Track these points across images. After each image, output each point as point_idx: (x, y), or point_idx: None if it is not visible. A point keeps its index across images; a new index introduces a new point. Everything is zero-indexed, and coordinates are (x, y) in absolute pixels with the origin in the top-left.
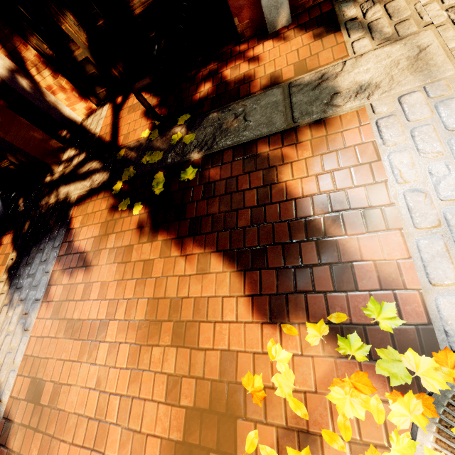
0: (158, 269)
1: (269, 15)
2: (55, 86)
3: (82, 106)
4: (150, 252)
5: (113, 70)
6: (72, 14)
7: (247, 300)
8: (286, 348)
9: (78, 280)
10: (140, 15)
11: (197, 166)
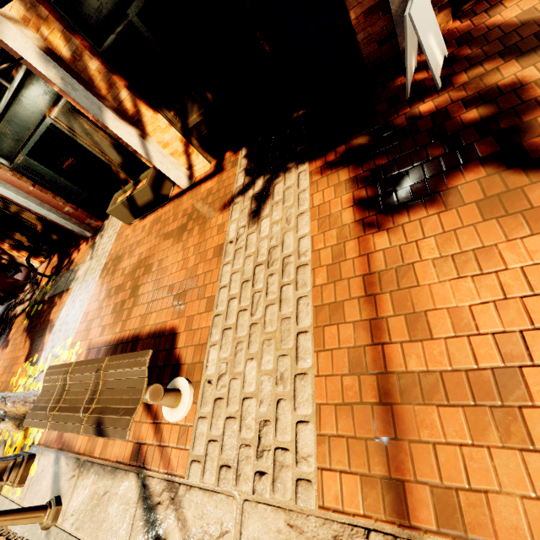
0: (18, 347)
1: (82, 233)
2: (20, 255)
3: (37, 261)
4: (20, 340)
5: (44, 247)
6: (18, 232)
7: (25, 356)
8: (23, 369)
9: (3, 353)
10: (41, 232)
11: (45, 303)
